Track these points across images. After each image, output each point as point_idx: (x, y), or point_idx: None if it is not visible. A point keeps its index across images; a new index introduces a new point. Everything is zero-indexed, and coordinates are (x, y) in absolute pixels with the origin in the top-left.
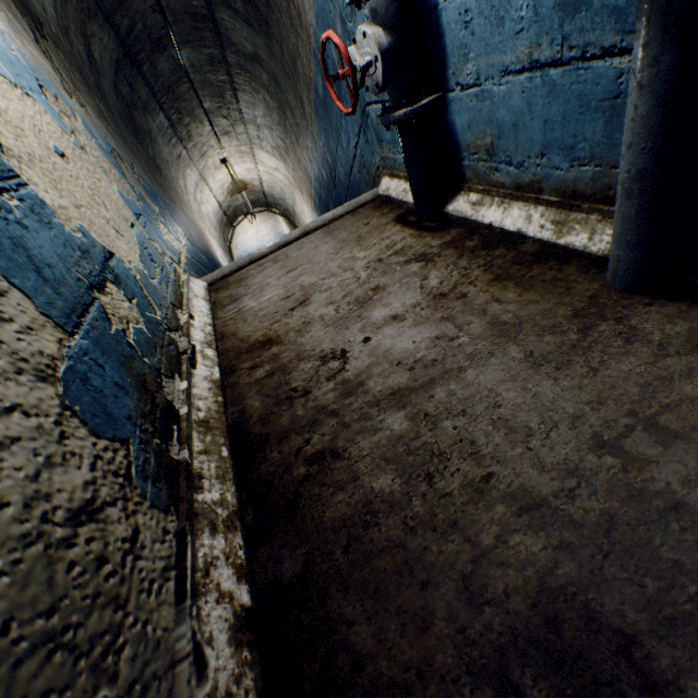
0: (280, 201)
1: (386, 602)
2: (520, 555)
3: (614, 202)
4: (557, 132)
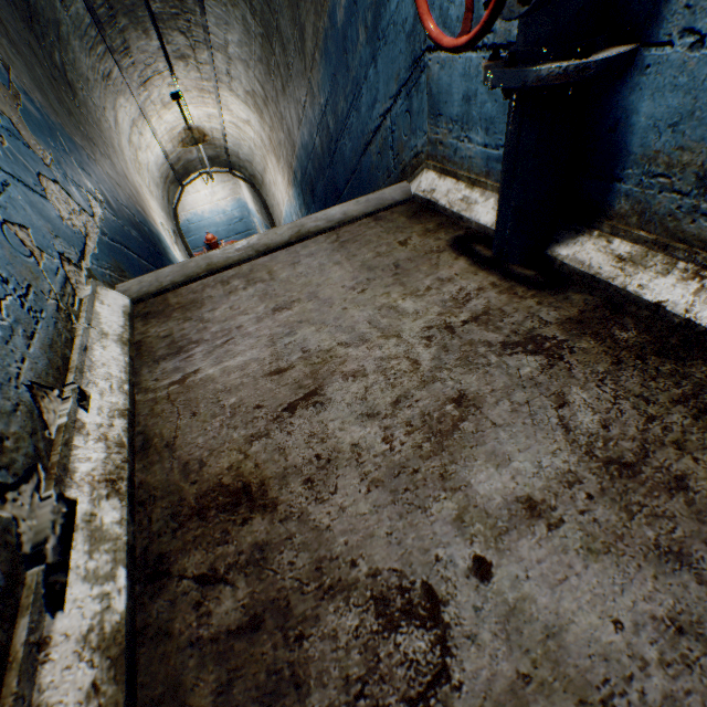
0: (247, 163)
1: None
2: None
3: None
4: None
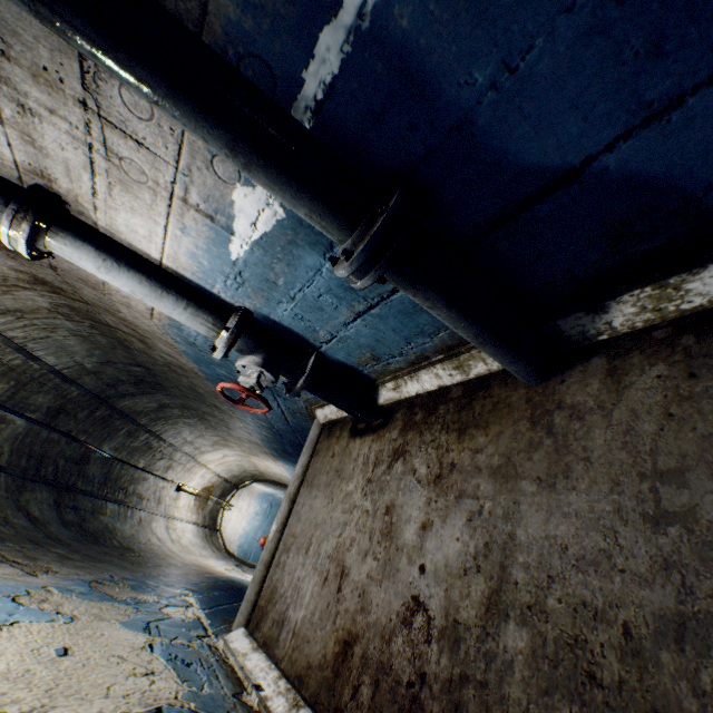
0: (243, 473)
1: None
2: None
3: None
4: (405, 330)
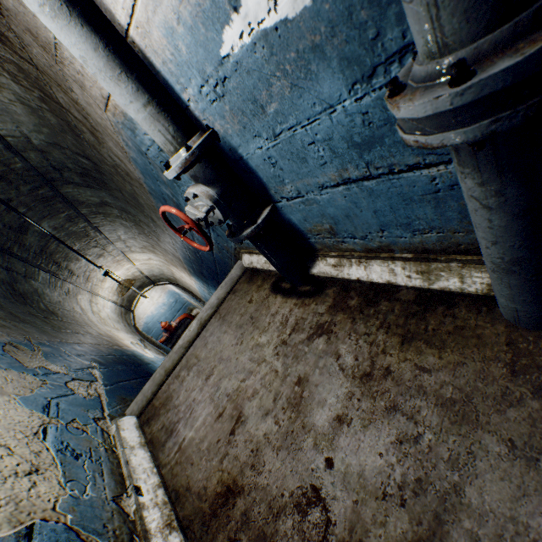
0: (161, 275)
1: None
2: None
3: (468, 252)
4: (390, 216)
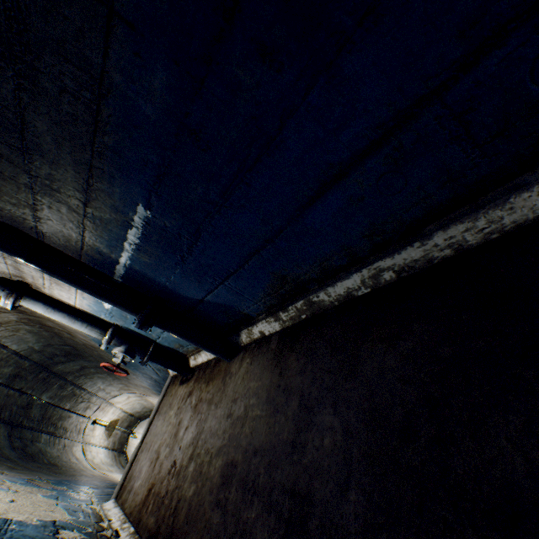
0: (144, 409)
1: (197, 521)
2: (218, 467)
3: None
4: None
